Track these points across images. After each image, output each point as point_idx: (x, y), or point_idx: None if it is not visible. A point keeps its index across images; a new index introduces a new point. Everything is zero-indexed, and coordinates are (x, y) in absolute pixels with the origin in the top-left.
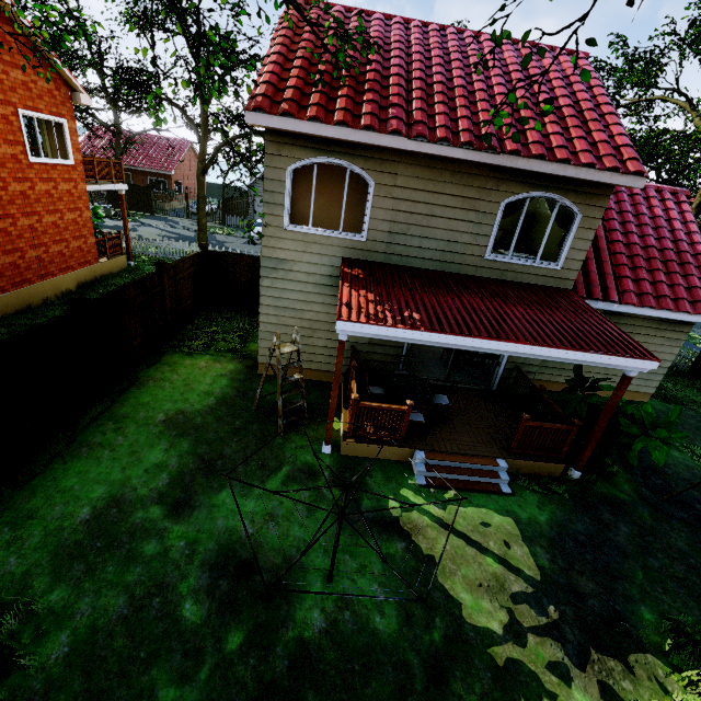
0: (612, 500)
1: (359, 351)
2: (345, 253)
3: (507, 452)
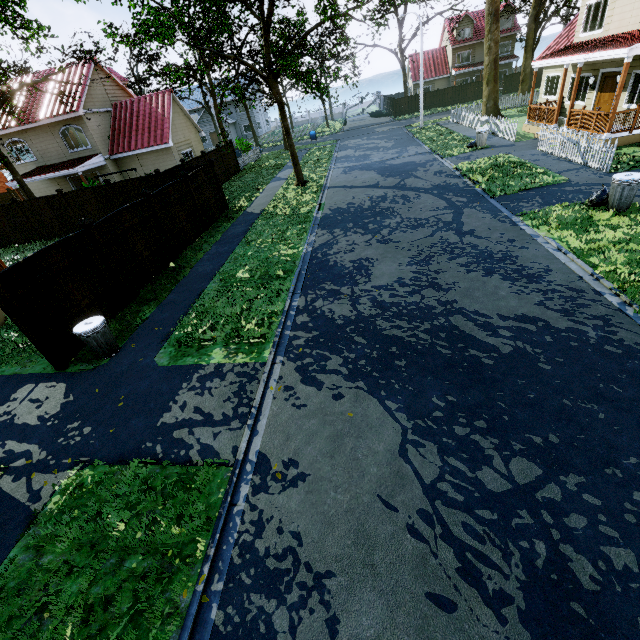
0: None
1: None
2: (36, 166)
3: None
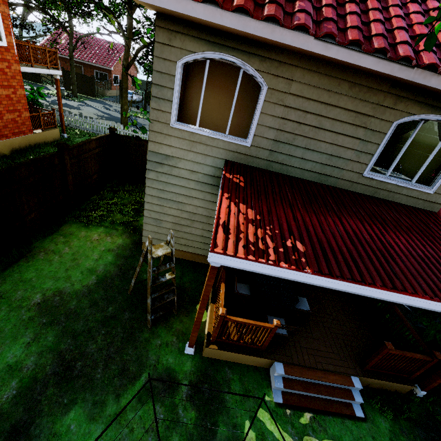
0: None
1: None
2: (228, 156)
3: (361, 368)
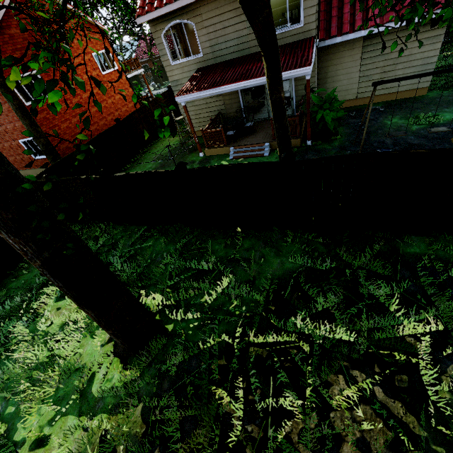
0: (320, 150)
1: (223, 114)
2: (198, 66)
3: (272, 140)
